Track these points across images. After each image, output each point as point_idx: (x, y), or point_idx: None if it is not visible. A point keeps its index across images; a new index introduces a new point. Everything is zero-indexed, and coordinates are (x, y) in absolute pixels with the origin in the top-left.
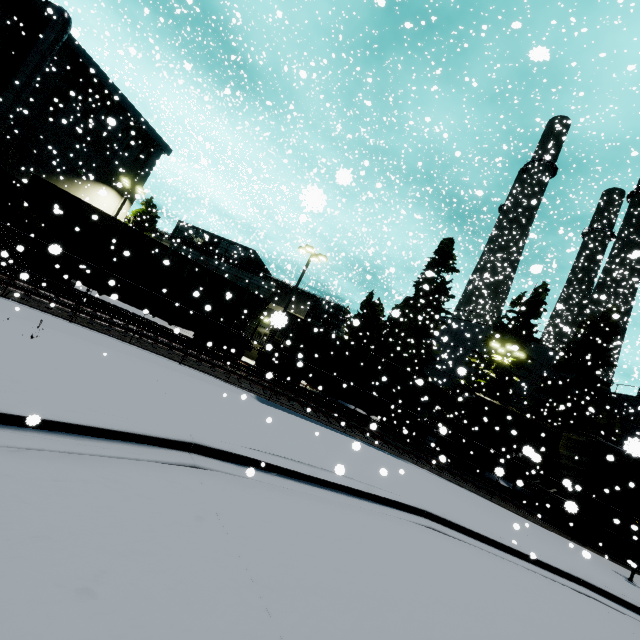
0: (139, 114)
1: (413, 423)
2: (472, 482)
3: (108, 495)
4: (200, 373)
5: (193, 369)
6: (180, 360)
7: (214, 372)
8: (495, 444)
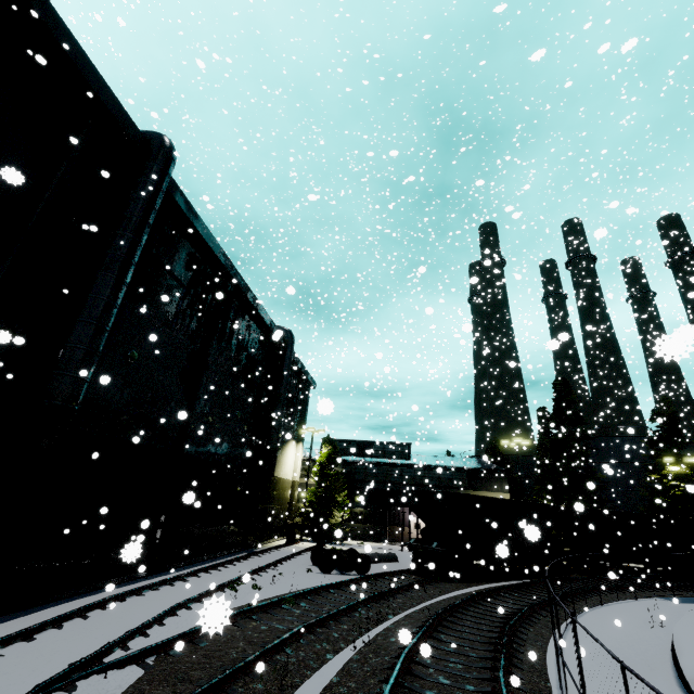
0: (306, 370)
1: (686, 558)
2: None
3: None
4: (646, 600)
5: (637, 599)
6: (621, 595)
7: (632, 593)
8: None
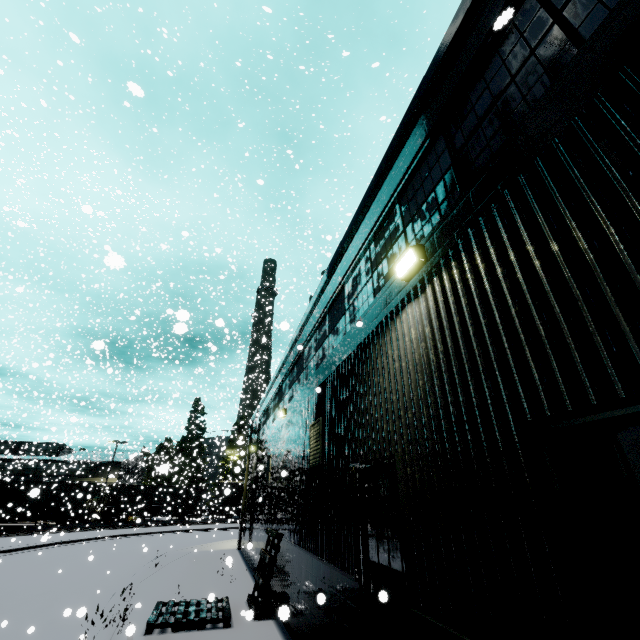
0: None
1: (193, 510)
2: (218, 521)
3: (117, 540)
4: (88, 531)
5: (84, 531)
6: (75, 531)
7: (91, 529)
8: (232, 501)
